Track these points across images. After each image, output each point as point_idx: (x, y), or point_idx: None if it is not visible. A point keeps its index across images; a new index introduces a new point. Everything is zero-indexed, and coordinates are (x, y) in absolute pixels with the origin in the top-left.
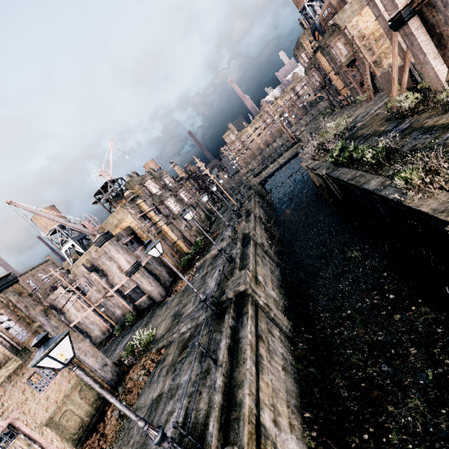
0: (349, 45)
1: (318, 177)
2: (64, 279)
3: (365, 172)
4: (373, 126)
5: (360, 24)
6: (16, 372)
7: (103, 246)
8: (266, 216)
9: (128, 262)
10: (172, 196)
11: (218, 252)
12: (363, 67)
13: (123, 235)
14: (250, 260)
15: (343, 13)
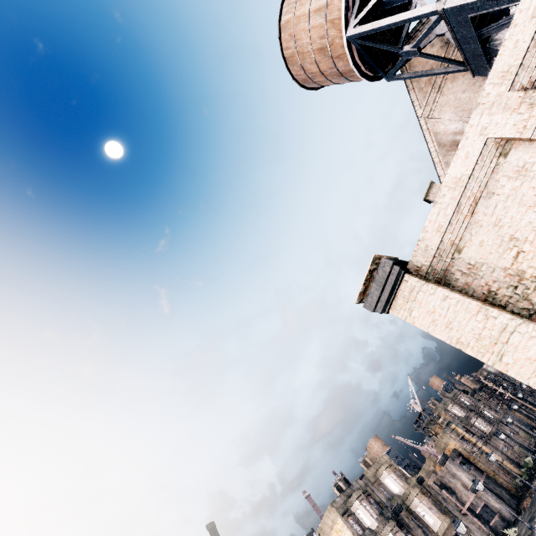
0: None
1: None
2: None
3: None
4: None
5: None
6: (447, 528)
7: (445, 465)
8: None
9: (468, 479)
10: (476, 416)
11: None
12: None
13: (454, 456)
14: None
15: None
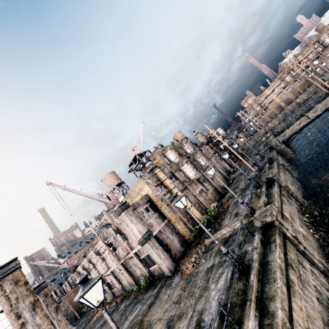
0: None
1: None
2: (99, 237)
3: None
4: None
5: None
6: None
7: (121, 215)
8: (294, 181)
9: (139, 232)
10: (189, 163)
11: (229, 235)
12: None
13: (139, 204)
14: (276, 290)
15: None
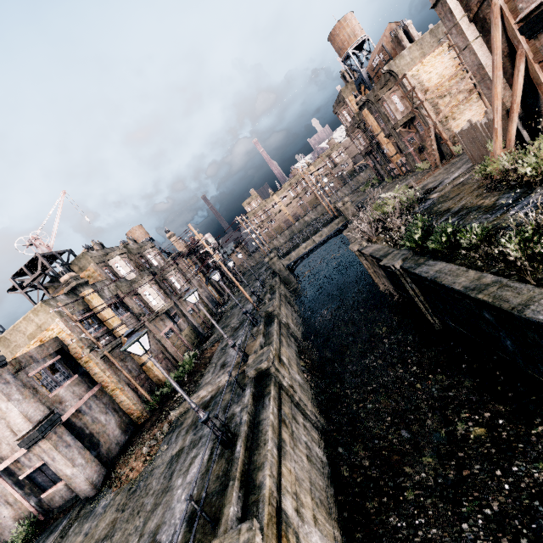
0: (407, 98)
1: (378, 269)
2: None
3: (502, 276)
4: (465, 198)
5: (421, 74)
6: None
7: None
8: (296, 318)
9: (26, 419)
10: (154, 282)
11: (211, 398)
12: (426, 127)
13: (34, 357)
14: (266, 454)
15: (400, 59)
